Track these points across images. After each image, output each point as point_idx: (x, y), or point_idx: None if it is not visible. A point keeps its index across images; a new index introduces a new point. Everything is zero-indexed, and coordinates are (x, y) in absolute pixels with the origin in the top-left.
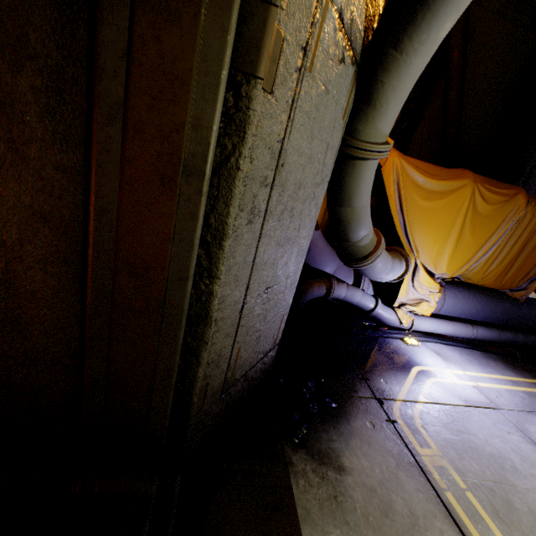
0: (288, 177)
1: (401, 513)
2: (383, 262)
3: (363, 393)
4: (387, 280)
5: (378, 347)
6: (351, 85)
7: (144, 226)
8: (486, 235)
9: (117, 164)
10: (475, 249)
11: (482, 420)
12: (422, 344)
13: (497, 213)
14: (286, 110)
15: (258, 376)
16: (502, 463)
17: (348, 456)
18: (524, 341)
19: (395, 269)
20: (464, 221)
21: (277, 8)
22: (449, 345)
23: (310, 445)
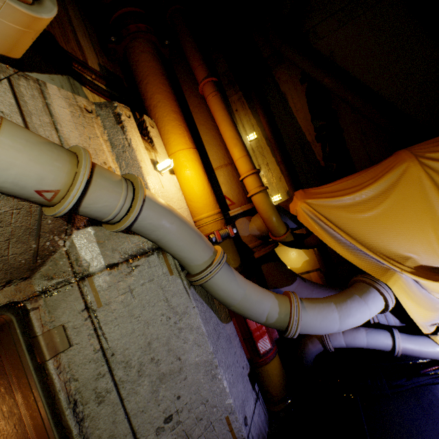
0: (127, 352)
1: None
2: (317, 320)
3: None
4: (360, 323)
5: (419, 407)
6: (161, 258)
7: (43, 438)
8: None
9: (28, 415)
10: None
11: None
12: None
13: None
14: (92, 336)
15: None
16: None
17: None
18: None
19: (352, 312)
20: None
21: (39, 336)
22: None
23: None
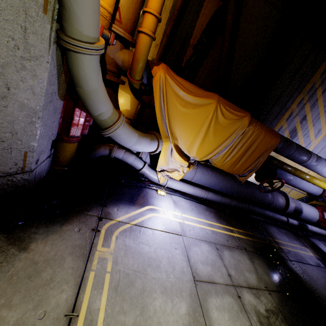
0: None
1: (43, 278)
2: (125, 136)
3: (93, 212)
4: (140, 151)
5: (134, 192)
6: None
7: None
8: (223, 138)
9: None
10: (215, 145)
11: (165, 239)
12: (169, 196)
13: (231, 126)
14: None
15: (5, 188)
16: (152, 263)
17: (39, 243)
18: (236, 205)
19: (142, 143)
20: (209, 126)
21: None
22: (188, 199)
23: (14, 233)
